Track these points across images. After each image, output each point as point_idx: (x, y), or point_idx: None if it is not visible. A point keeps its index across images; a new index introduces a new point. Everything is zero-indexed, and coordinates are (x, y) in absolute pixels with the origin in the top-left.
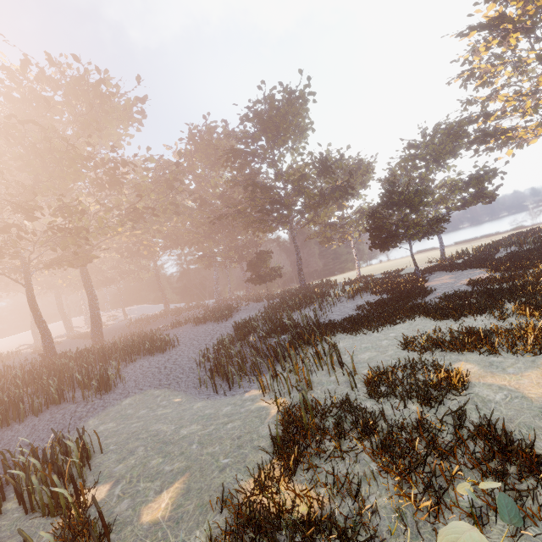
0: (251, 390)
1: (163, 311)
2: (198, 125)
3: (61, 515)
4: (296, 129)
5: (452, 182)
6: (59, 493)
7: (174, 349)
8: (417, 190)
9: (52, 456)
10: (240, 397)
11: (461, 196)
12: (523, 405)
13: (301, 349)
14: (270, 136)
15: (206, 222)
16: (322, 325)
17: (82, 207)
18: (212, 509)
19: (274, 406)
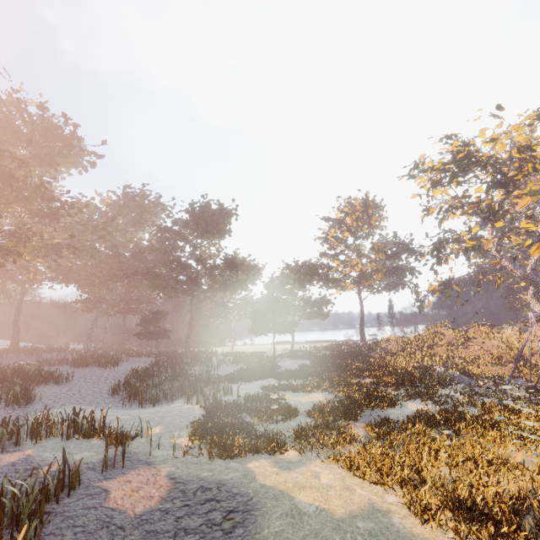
0: (175, 404)
1: (6, 346)
2: (134, 187)
3: (94, 437)
4: (219, 230)
5: (306, 300)
6: (98, 424)
7: (68, 383)
8: (285, 303)
9: (74, 413)
10: (168, 406)
11: (309, 311)
12: (299, 404)
13: (199, 389)
14: (200, 230)
15: (112, 269)
16: (217, 374)
17: (17, 230)
18: (187, 427)
19: (197, 407)
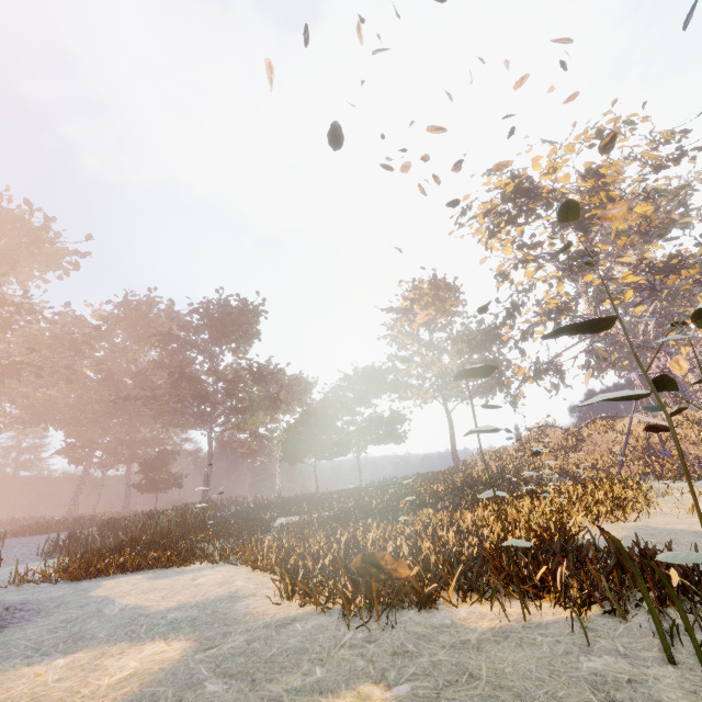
0: None
1: None
2: (139, 294)
3: None
4: (244, 334)
5: (370, 418)
6: None
7: None
8: (326, 415)
9: None
10: None
11: (376, 432)
12: None
13: None
14: (215, 334)
15: (103, 400)
16: None
17: None
18: None
19: None
